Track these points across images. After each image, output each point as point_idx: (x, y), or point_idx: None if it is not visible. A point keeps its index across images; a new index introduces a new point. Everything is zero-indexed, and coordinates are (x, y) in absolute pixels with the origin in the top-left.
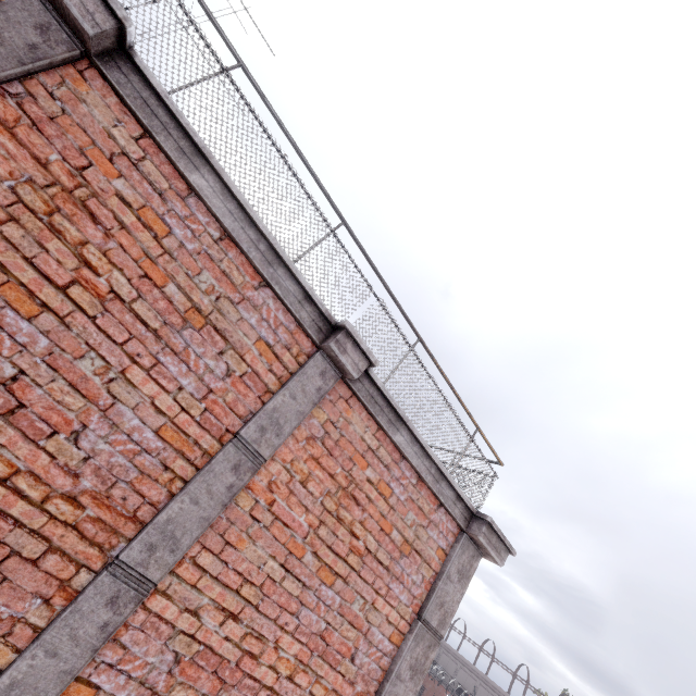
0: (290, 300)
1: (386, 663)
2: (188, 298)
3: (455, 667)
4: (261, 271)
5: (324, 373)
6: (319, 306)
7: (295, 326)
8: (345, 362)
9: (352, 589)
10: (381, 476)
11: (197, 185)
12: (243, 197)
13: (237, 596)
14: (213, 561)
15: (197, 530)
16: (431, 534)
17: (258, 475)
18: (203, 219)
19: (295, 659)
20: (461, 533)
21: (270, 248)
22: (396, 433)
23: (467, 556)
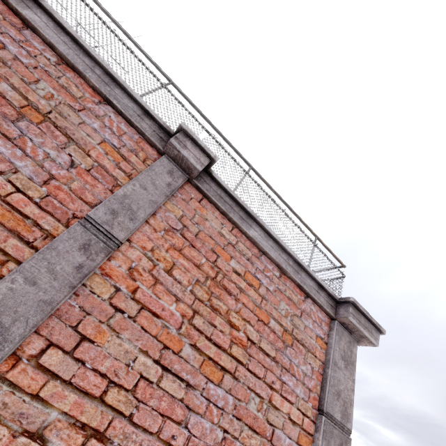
0: (130, 113)
1: None
2: (24, 98)
3: None
4: (98, 87)
5: (172, 172)
6: (156, 118)
7: (138, 138)
8: (187, 156)
9: (244, 386)
10: (246, 269)
11: (29, 18)
12: (74, 32)
13: (101, 406)
14: (64, 361)
15: (35, 316)
16: (306, 324)
17: (115, 262)
18: (40, 47)
19: None
20: (332, 321)
21: (105, 74)
22: (249, 228)
23: (344, 342)
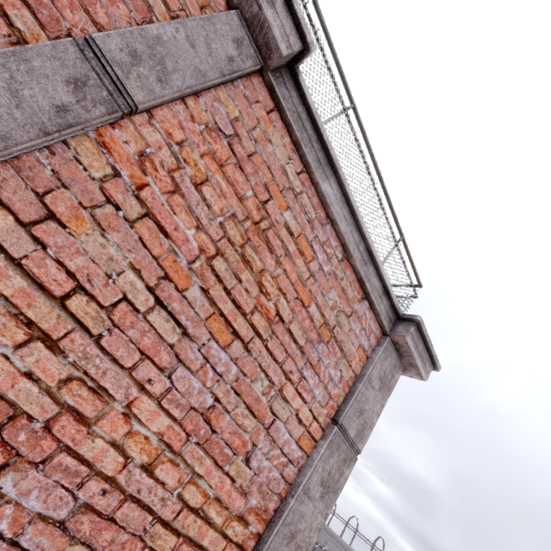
0: None
1: (291, 474)
2: None
3: (325, 538)
4: None
5: (240, 44)
6: None
7: None
8: (271, 21)
9: (255, 363)
10: (302, 231)
11: None
12: None
13: (60, 310)
14: (15, 232)
15: None
16: (353, 327)
17: (122, 134)
18: None
19: (159, 441)
20: (384, 337)
21: None
22: (324, 180)
23: (389, 363)
